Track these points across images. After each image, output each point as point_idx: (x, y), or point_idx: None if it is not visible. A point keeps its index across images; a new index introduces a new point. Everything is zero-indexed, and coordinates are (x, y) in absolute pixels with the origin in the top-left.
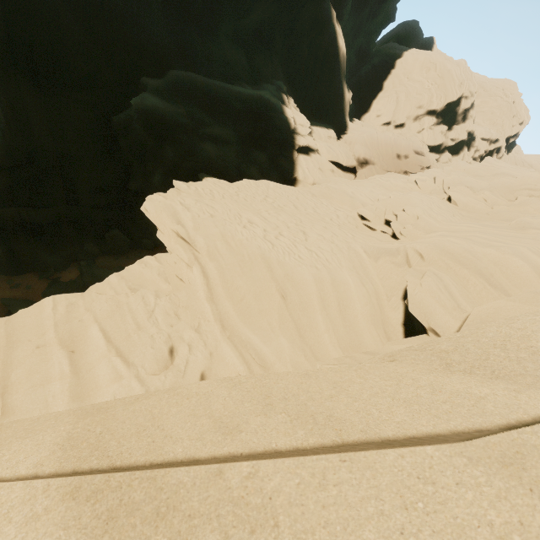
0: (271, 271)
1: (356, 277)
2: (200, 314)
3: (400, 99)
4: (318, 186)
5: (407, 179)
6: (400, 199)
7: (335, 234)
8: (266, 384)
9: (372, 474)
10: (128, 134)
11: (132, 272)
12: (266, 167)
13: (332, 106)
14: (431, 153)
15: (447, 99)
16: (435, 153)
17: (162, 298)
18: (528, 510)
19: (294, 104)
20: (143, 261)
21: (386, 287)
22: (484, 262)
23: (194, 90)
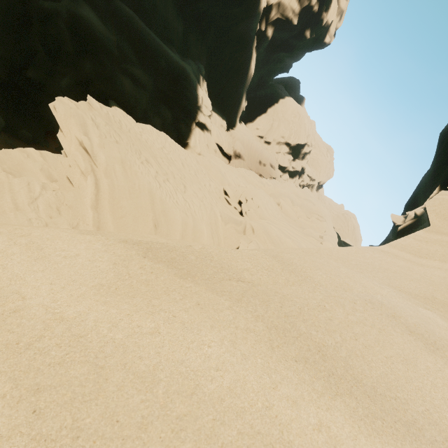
0: (153, 204)
1: (210, 230)
2: (81, 216)
3: (274, 125)
4: (202, 157)
5: (261, 180)
6: (252, 191)
7: (205, 196)
8: (185, 242)
9: (241, 253)
10: (47, 25)
11: (10, 156)
12: (168, 123)
13: (231, 105)
14: (279, 170)
15: (298, 141)
16: (281, 171)
17: (48, 191)
18: (275, 263)
19: (206, 87)
20: (26, 151)
21: (226, 243)
22: (284, 246)
23: (131, 28)
